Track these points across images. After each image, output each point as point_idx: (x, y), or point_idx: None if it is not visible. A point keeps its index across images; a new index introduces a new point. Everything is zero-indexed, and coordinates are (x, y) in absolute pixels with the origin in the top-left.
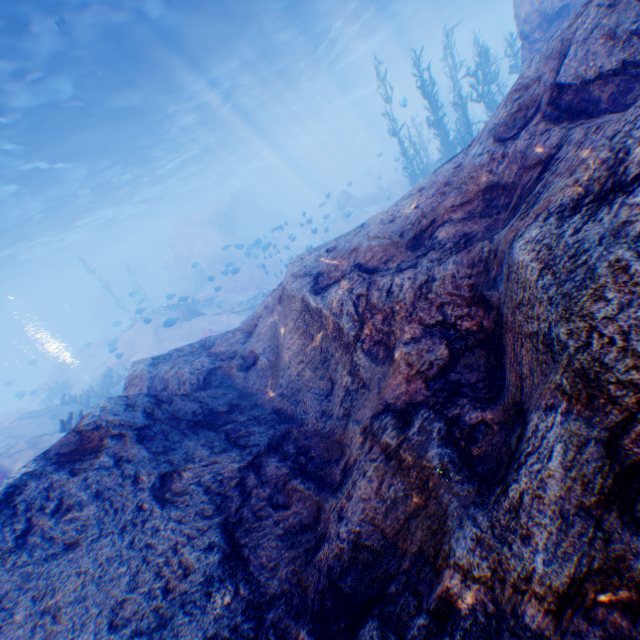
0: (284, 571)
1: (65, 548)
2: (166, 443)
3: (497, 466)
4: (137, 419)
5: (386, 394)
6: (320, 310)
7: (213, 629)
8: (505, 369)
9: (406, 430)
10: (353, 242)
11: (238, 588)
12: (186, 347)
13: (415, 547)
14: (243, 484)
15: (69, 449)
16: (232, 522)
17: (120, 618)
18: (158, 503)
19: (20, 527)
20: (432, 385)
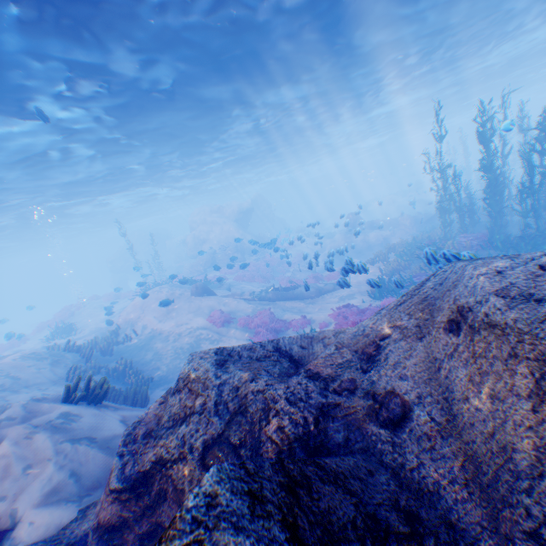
0: None
1: None
2: None
3: None
4: None
5: None
6: None
7: None
8: None
9: None
10: None
11: None
12: (256, 347)
13: None
14: None
15: None
16: None
17: None
18: None
19: None
20: None
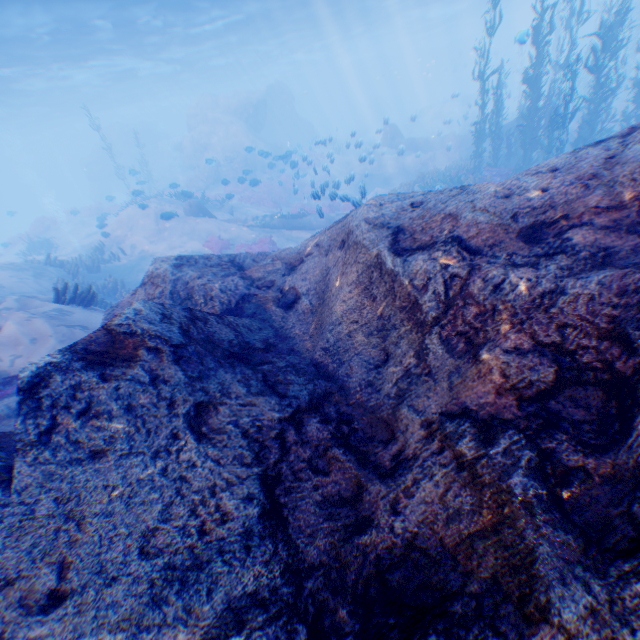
0: (323, 542)
1: (91, 456)
2: (202, 369)
3: (604, 527)
4: (173, 334)
5: (465, 397)
6: (397, 275)
7: (252, 585)
8: (633, 425)
9: (488, 446)
10: (450, 207)
11: (277, 548)
12: (214, 258)
13: (485, 573)
14: (283, 438)
15: (98, 349)
16: (271, 476)
17: (151, 546)
18: (194, 435)
19: (43, 422)
20: (526, 407)
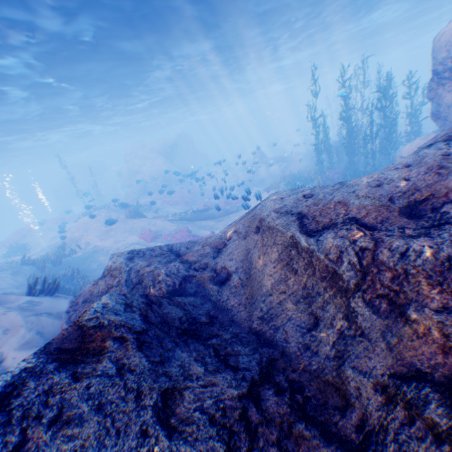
0: None
1: None
2: (162, 352)
3: None
4: (135, 321)
5: (411, 358)
6: (311, 250)
7: None
8: None
9: None
10: (337, 196)
11: None
12: (156, 248)
13: None
14: (247, 418)
15: (70, 346)
16: None
17: None
18: (163, 430)
19: (11, 439)
20: None
